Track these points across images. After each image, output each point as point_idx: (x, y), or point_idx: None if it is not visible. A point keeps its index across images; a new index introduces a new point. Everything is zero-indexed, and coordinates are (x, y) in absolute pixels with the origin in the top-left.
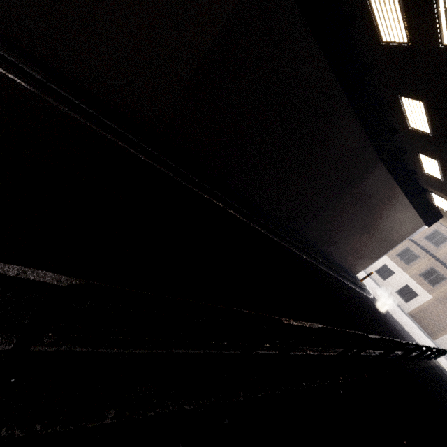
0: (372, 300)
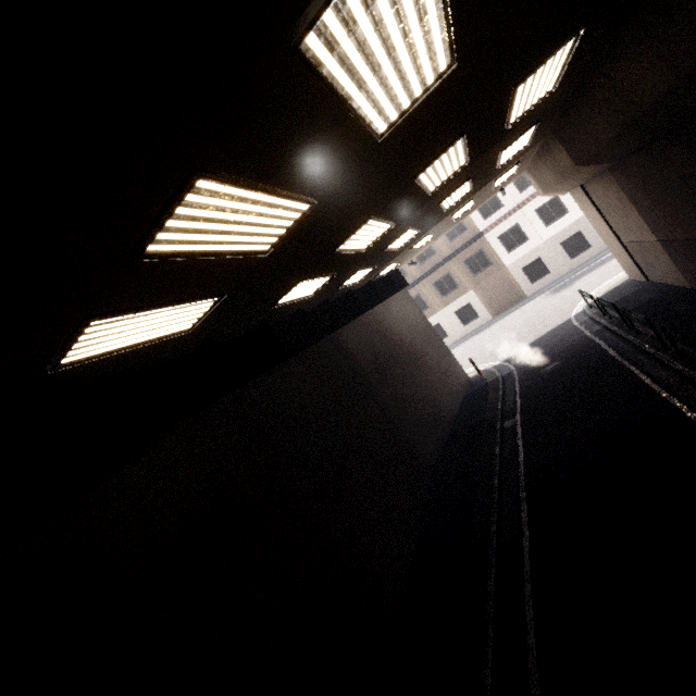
0: (520, 368)
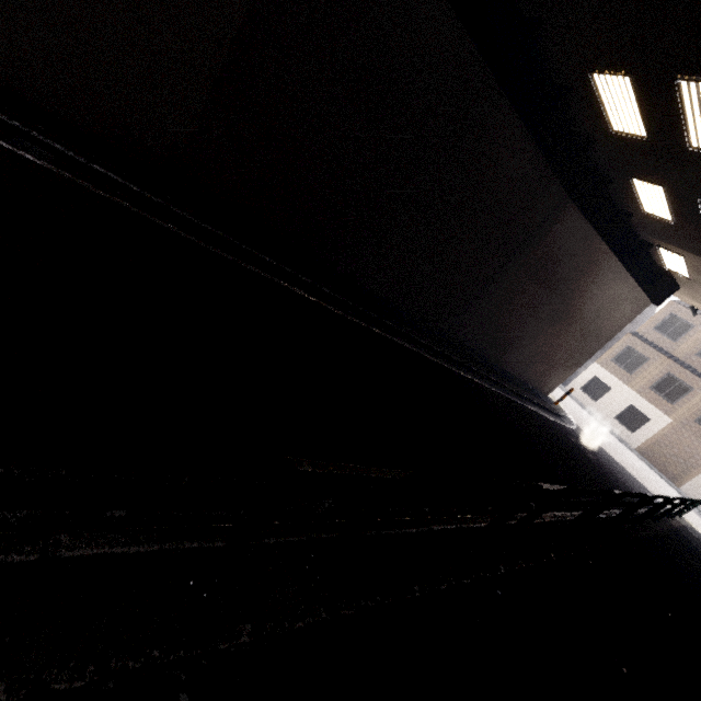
0: (575, 433)
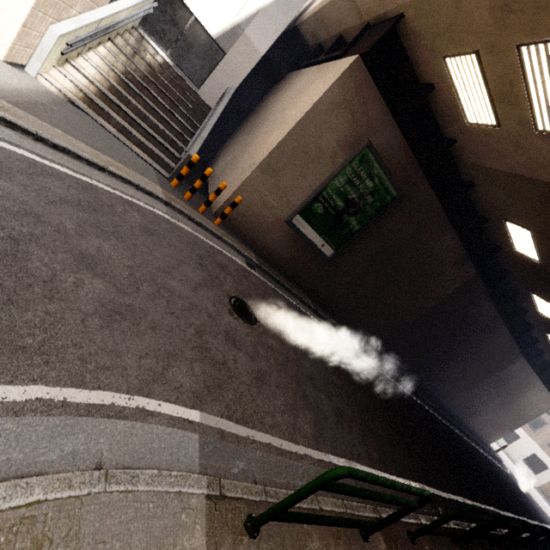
0: (511, 477)
